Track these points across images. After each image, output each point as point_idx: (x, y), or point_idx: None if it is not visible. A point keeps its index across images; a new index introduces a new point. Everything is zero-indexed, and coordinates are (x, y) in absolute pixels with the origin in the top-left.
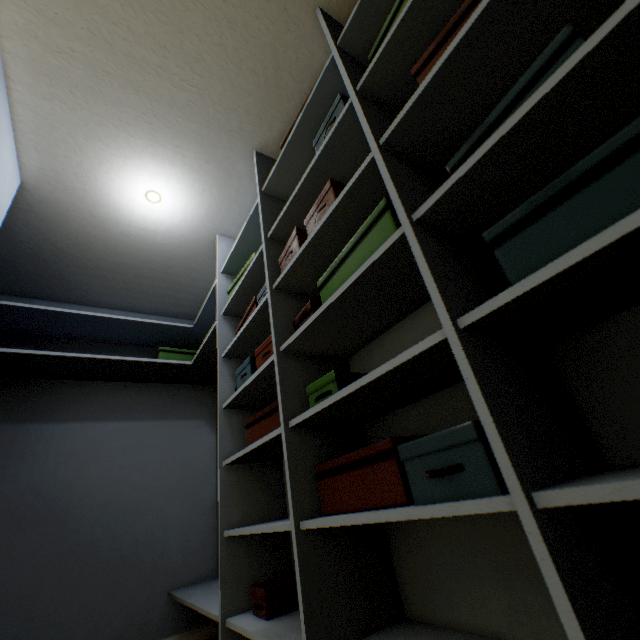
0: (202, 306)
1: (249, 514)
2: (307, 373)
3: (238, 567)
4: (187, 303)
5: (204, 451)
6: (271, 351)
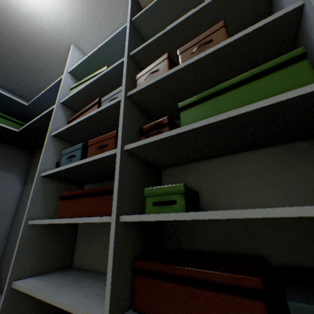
0: (39, 94)
1: (41, 265)
2: (138, 173)
3: (18, 313)
4: (27, 86)
5: (9, 196)
6: (108, 145)
